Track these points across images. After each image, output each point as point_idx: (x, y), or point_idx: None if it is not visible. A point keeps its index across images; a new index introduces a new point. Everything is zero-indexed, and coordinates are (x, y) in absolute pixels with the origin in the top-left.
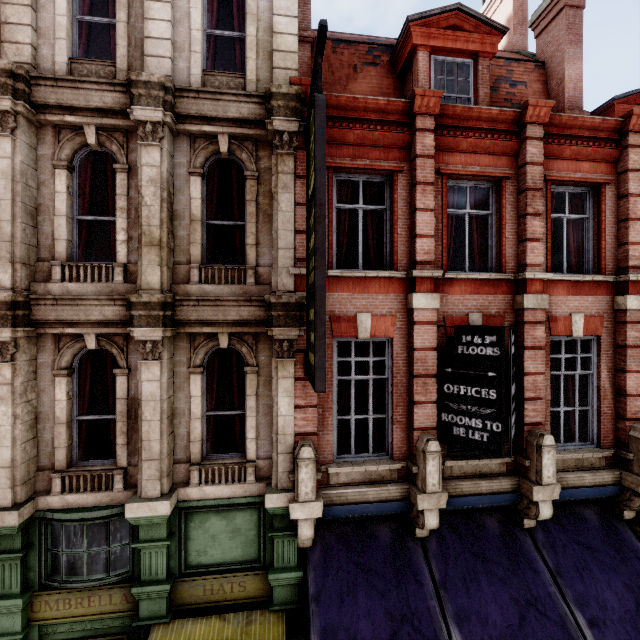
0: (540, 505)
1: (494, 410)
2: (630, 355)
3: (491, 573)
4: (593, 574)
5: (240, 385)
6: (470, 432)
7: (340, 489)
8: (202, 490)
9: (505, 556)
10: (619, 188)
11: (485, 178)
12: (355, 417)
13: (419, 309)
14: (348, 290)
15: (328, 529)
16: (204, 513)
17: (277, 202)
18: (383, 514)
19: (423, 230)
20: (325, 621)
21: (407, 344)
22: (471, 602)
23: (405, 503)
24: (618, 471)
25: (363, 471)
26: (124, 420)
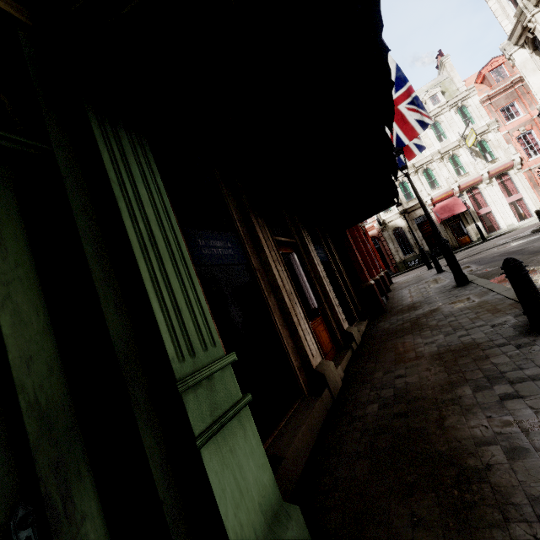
0: None
1: None
2: None
3: None
4: None
5: None
6: None
7: None
8: None
9: None
10: None
11: None
12: None
13: None
14: None
15: None
16: None
17: None
18: None
19: None
20: None
21: None
22: None
23: None
24: None
25: None
26: None
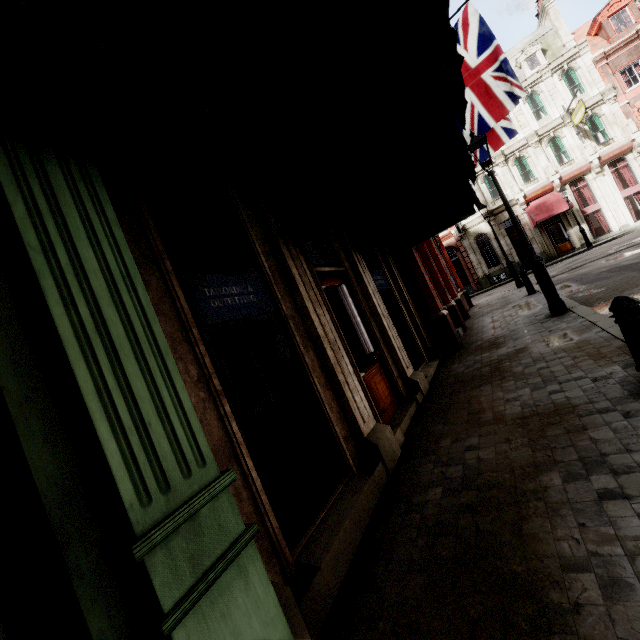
0: None
1: None
2: None
3: None
4: None
5: None
6: None
7: None
8: None
9: None
10: None
11: None
12: None
13: None
14: None
15: None
16: None
17: None
18: None
19: None
20: None
21: None
22: None
23: None
24: None
25: None
26: None
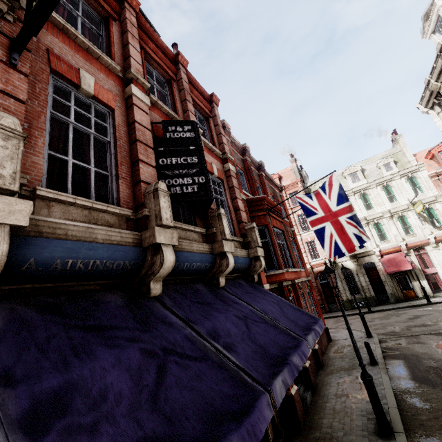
0: (228, 255)
1: (198, 169)
2: (236, 190)
3: (216, 309)
4: (260, 300)
5: None
6: (184, 188)
7: (55, 219)
8: None
9: (219, 300)
10: (214, 122)
11: (163, 72)
12: (74, 161)
13: (136, 98)
14: (70, 47)
15: (20, 302)
16: None
17: None
18: (114, 266)
19: (134, 56)
20: (33, 398)
21: (127, 122)
22: (215, 324)
23: (139, 250)
24: (247, 250)
25: (87, 213)
26: None
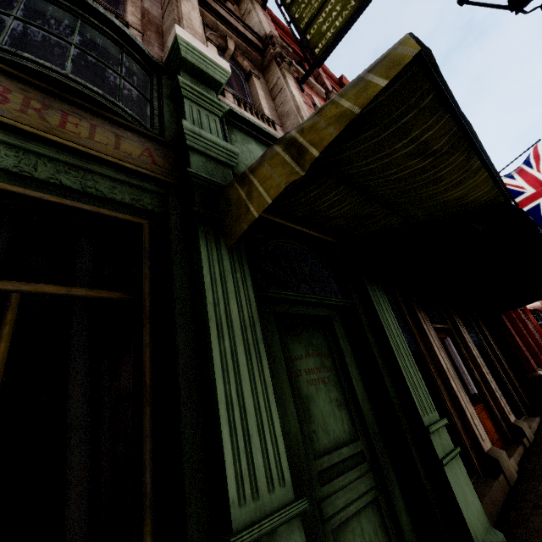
0: None
1: None
2: None
3: None
4: None
5: (240, 90)
6: None
7: None
8: (240, 110)
9: None
10: None
11: None
12: None
13: None
14: None
15: None
16: (244, 135)
17: (255, 13)
18: None
19: (327, 82)
20: None
21: None
22: None
23: None
24: None
25: None
26: (137, 10)
